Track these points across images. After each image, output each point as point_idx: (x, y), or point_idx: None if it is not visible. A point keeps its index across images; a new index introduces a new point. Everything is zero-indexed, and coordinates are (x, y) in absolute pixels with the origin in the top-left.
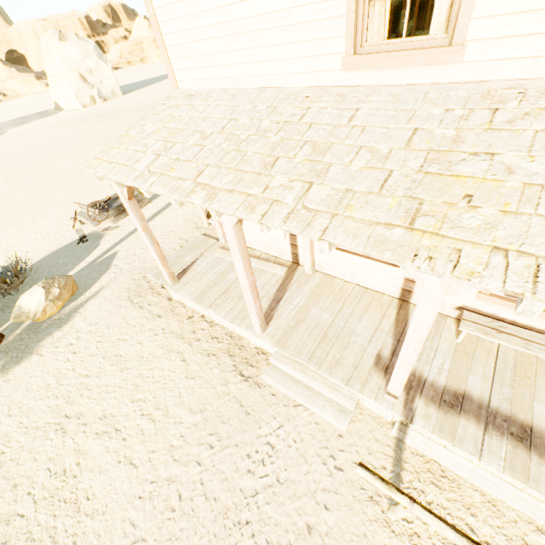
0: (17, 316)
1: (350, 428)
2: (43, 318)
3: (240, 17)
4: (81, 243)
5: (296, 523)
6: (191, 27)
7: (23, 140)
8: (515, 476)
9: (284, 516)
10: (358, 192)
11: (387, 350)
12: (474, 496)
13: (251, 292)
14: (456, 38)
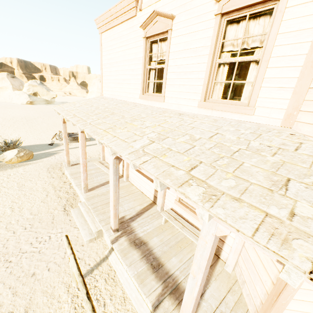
0: None
1: (90, 244)
2: (9, 163)
3: (120, 78)
4: (49, 145)
5: (30, 270)
6: (109, 78)
7: None
8: (137, 280)
9: (28, 265)
10: (106, 123)
11: (129, 216)
12: (119, 292)
13: (83, 167)
14: (162, 95)
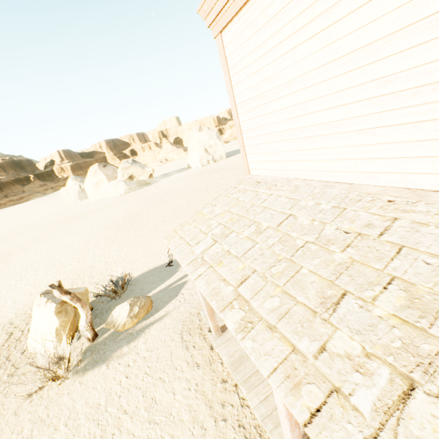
0: (108, 323)
1: None
2: (123, 329)
3: (311, 124)
4: (167, 267)
5: None
6: (265, 133)
7: (165, 186)
8: None
9: None
10: None
11: None
12: None
13: (288, 419)
14: None
